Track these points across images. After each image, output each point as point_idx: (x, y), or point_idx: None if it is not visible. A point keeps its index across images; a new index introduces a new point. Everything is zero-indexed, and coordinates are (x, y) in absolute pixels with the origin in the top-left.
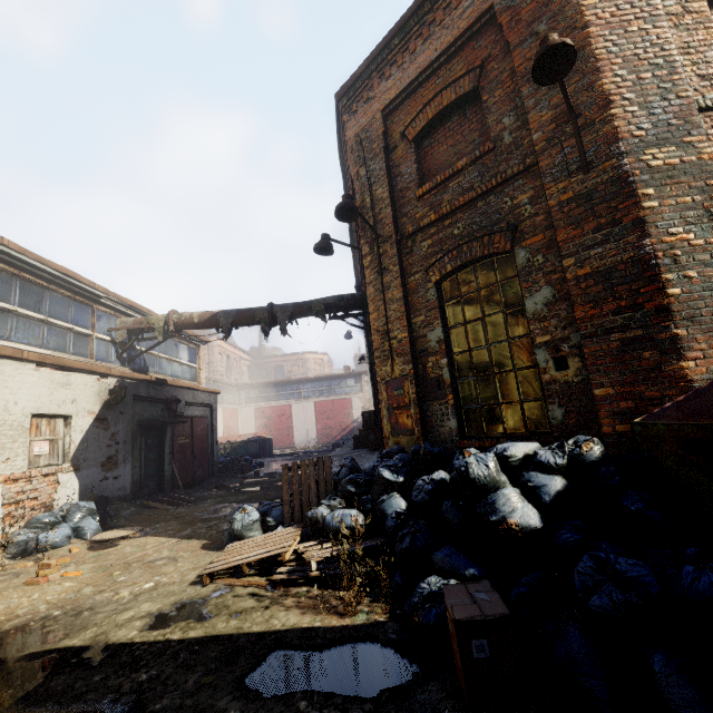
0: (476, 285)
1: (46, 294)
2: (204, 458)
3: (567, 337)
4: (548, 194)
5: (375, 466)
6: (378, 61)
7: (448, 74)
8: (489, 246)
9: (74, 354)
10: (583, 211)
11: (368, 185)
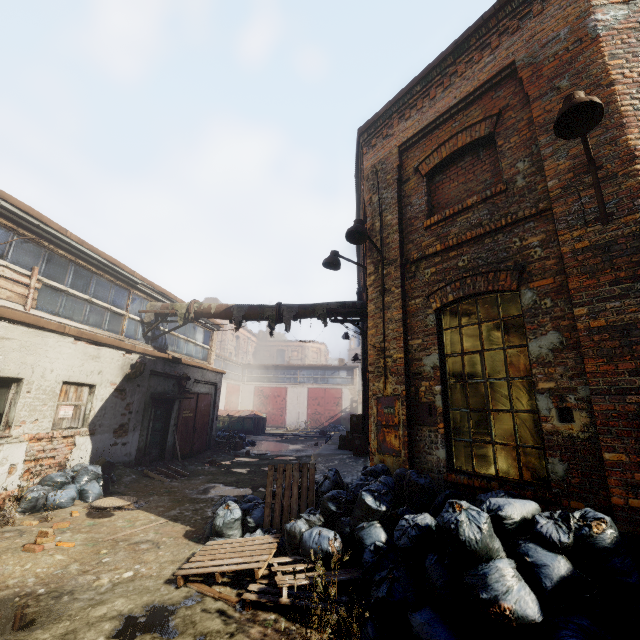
0: (477, 318)
1: (93, 278)
2: (203, 432)
3: (574, 388)
4: (561, 240)
5: (358, 485)
6: (399, 104)
7: (465, 119)
8: (494, 283)
9: (107, 330)
10: (599, 261)
11: (379, 211)
